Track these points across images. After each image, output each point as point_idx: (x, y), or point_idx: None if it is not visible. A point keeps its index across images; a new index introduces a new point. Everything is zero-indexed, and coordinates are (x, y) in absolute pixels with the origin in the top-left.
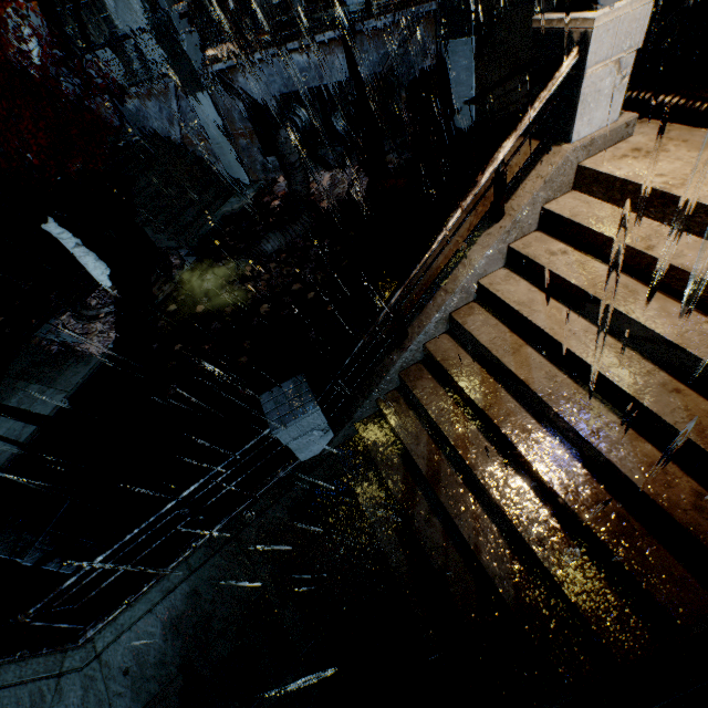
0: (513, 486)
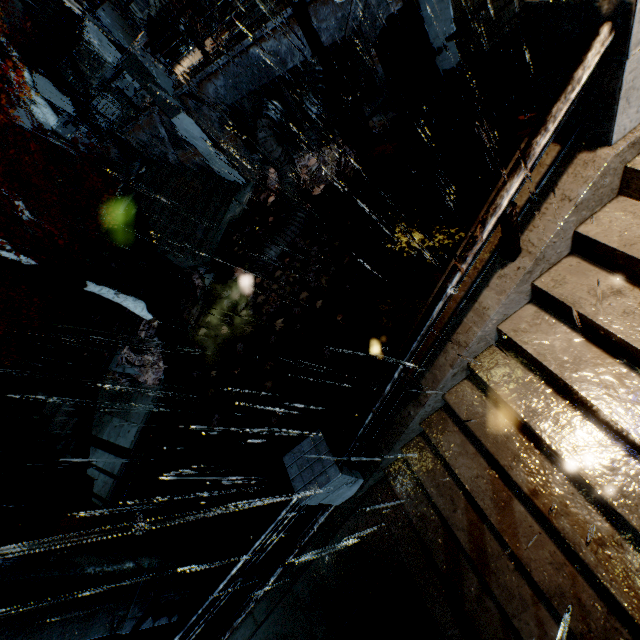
0: (585, 600)
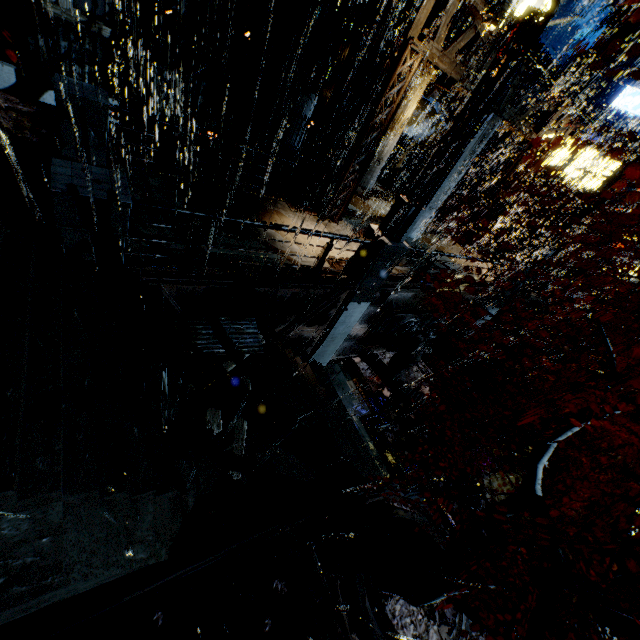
0: None
